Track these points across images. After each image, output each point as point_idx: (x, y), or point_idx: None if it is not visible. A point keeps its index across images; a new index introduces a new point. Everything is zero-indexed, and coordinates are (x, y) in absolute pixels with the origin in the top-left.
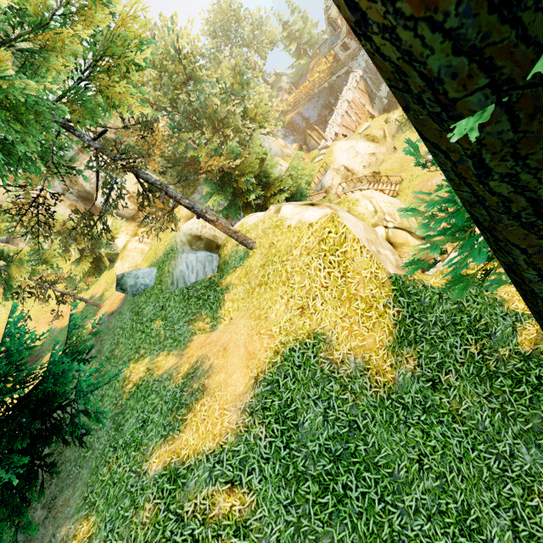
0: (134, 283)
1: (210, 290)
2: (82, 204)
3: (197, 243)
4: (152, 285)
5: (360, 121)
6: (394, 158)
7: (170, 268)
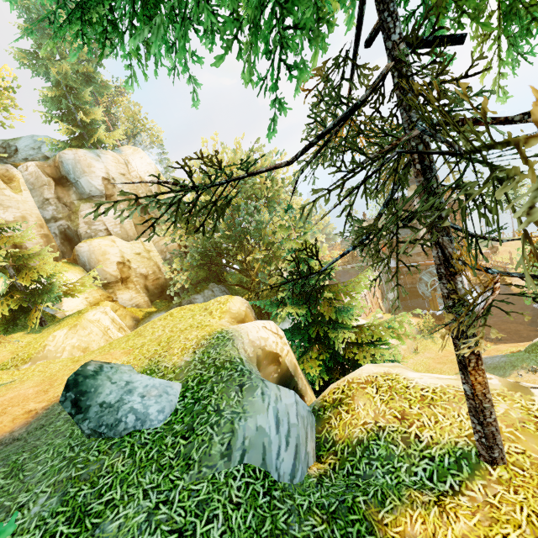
0: (115, 402)
1: (345, 534)
2: (59, 242)
3: (267, 369)
4: (156, 426)
5: (372, 309)
6: (416, 359)
7: (228, 404)
